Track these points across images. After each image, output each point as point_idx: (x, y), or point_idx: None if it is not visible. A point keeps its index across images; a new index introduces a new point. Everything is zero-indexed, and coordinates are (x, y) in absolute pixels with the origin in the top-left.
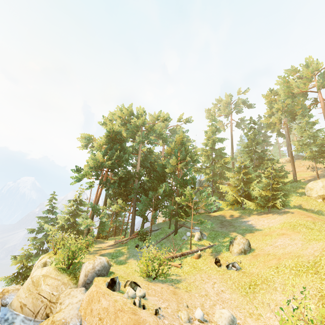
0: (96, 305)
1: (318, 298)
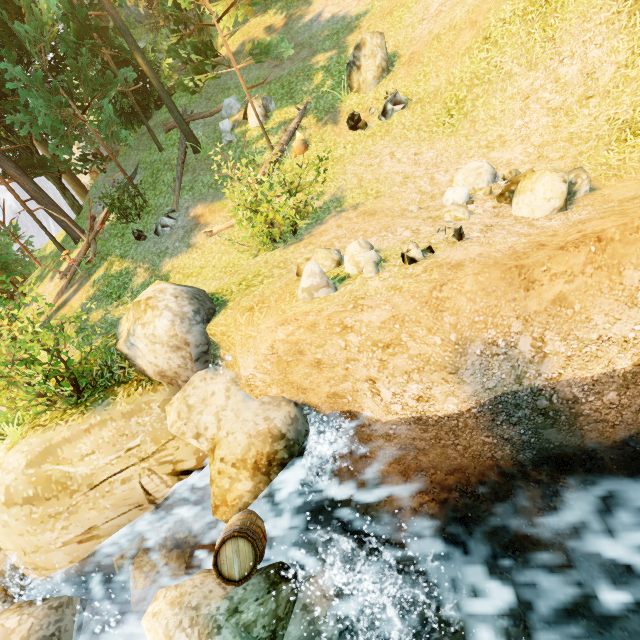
0: (337, 343)
1: (627, 13)
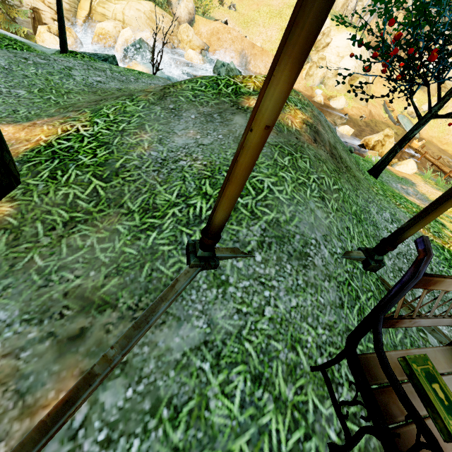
0: (226, 35)
1: (280, 30)
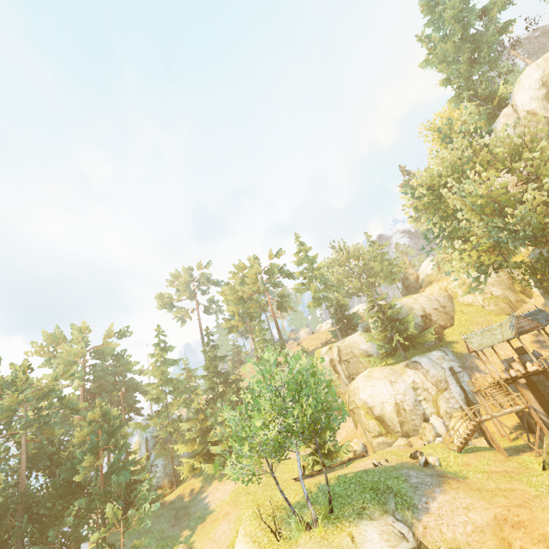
0: None
1: None
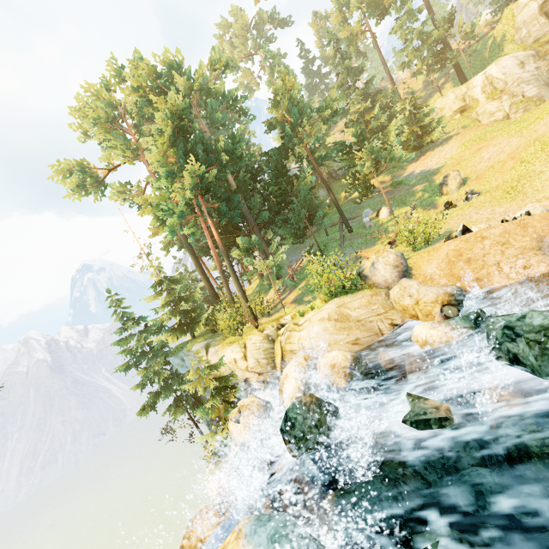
0: (479, 246)
1: None
